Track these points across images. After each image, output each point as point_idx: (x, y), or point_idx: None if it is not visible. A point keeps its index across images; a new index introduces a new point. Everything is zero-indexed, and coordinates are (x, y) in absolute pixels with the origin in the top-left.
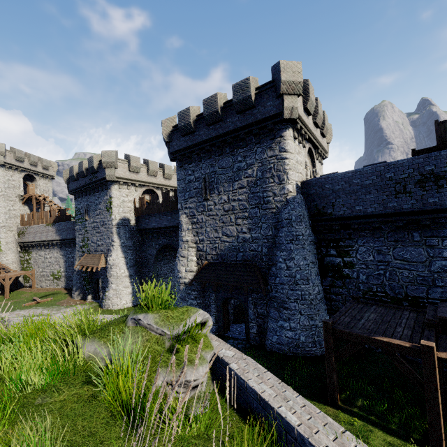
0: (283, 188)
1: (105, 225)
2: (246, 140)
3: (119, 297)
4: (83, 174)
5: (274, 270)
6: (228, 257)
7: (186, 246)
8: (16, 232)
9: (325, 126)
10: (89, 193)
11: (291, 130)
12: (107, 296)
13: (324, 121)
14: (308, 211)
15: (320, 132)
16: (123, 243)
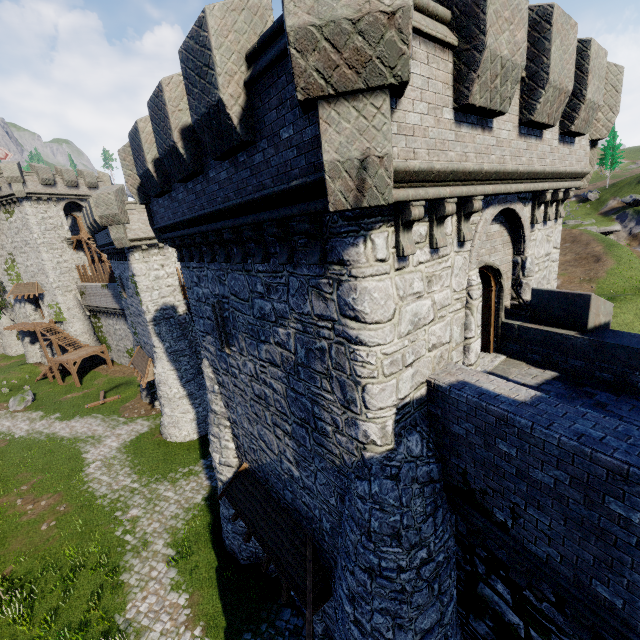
0: (353, 422)
1: (141, 317)
2: (265, 241)
3: (178, 427)
4: (94, 228)
5: (337, 586)
6: (272, 482)
7: (215, 419)
8: (77, 292)
9: (586, 102)
10: (114, 257)
11: (383, 234)
12: (163, 423)
13: (583, 86)
14: (441, 468)
15: (560, 129)
16: (169, 348)
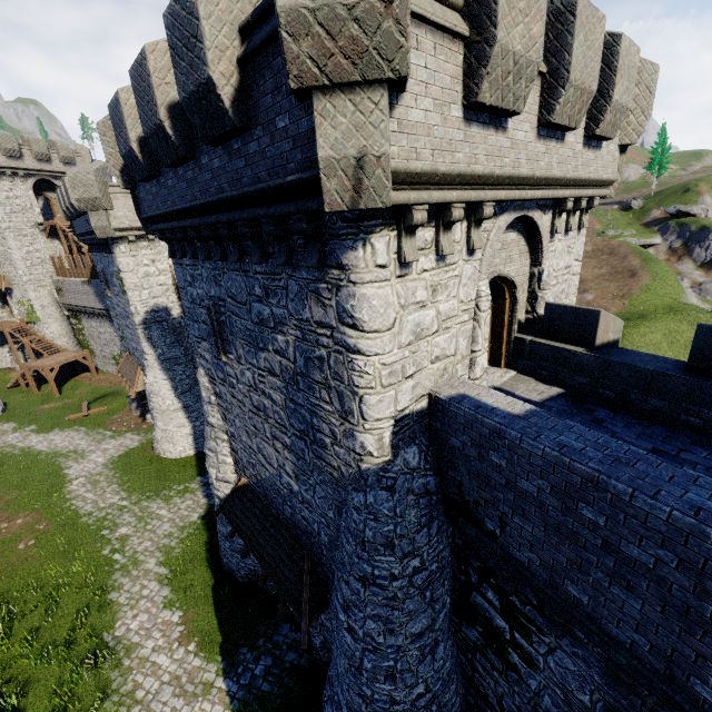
0: (350, 434)
1: (129, 319)
2: (263, 239)
3: (172, 442)
4: (71, 213)
5: (334, 597)
6: (272, 497)
7: (212, 433)
8: (53, 288)
9: (612, 104)
10: (96, 249)
11: (384, 238)
12: (155, 437)
13: (610, 86)
14: (440, 481)
15: (585, 131)
16: (162, 355)
